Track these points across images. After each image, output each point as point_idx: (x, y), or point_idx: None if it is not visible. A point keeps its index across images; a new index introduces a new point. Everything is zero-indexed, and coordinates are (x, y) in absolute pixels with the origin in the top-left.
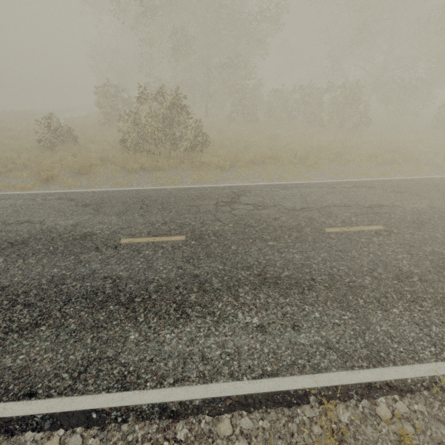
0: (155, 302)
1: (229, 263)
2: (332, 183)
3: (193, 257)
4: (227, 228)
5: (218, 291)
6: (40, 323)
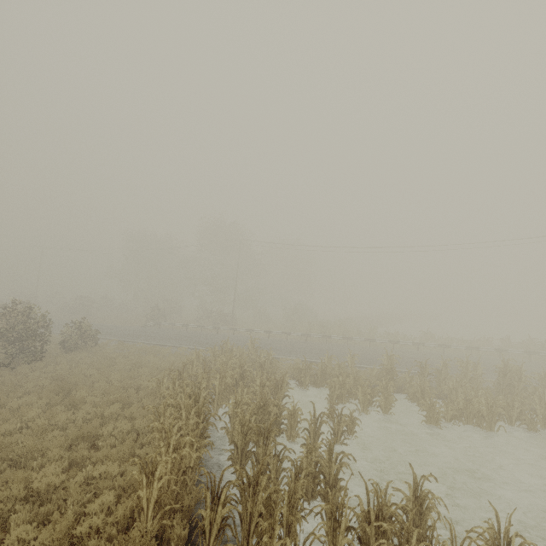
0: None
1: None
2: None
3: None
4: None
5: None
6: None
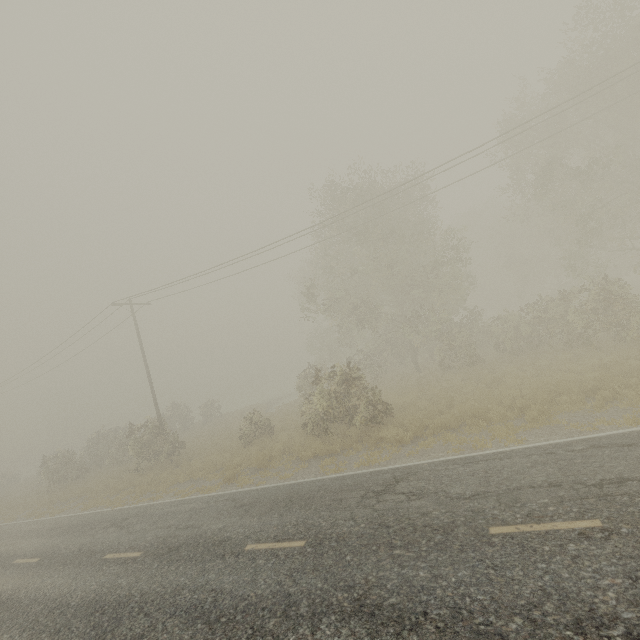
0: (235, 625)
1: (332, 579)
2: (553, 446)
3: (299, 569)
4: (355, 529)
5: (300, 618)
6: (145, 635)
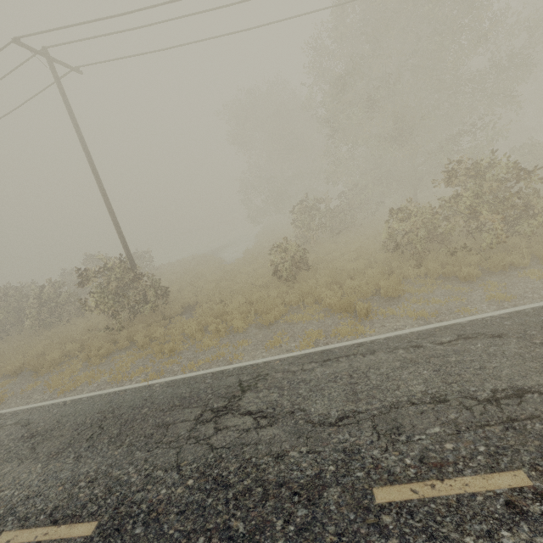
0: None
1: None
2: None
3: None
4: None
5: None
6: None
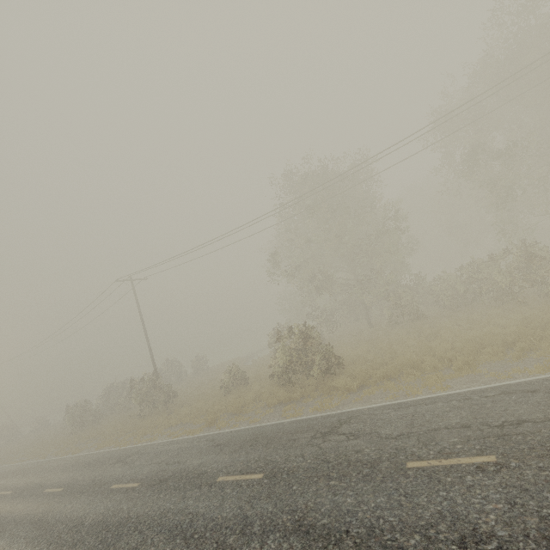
0: (204, 540)
1: (280, 504)
2: (471, 392)
3: (256, 497)
4: (303, 464)
5: (253, 535)
6: (138, 547)
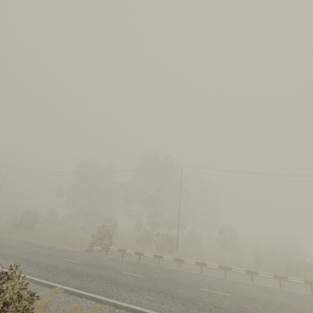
0: None
1: None
2: (25, 240)
3: None
4: None
5: None
6: None
